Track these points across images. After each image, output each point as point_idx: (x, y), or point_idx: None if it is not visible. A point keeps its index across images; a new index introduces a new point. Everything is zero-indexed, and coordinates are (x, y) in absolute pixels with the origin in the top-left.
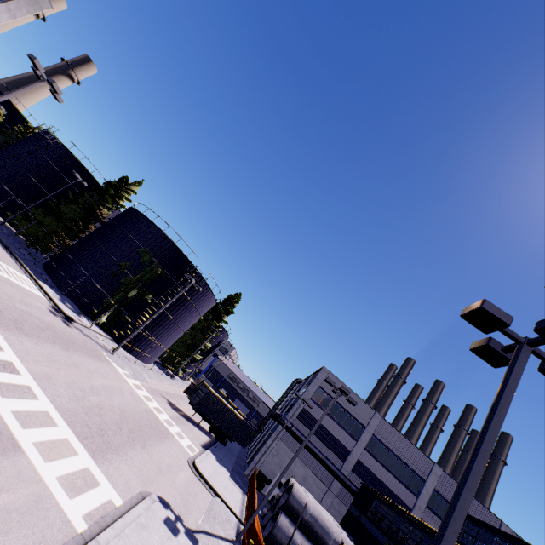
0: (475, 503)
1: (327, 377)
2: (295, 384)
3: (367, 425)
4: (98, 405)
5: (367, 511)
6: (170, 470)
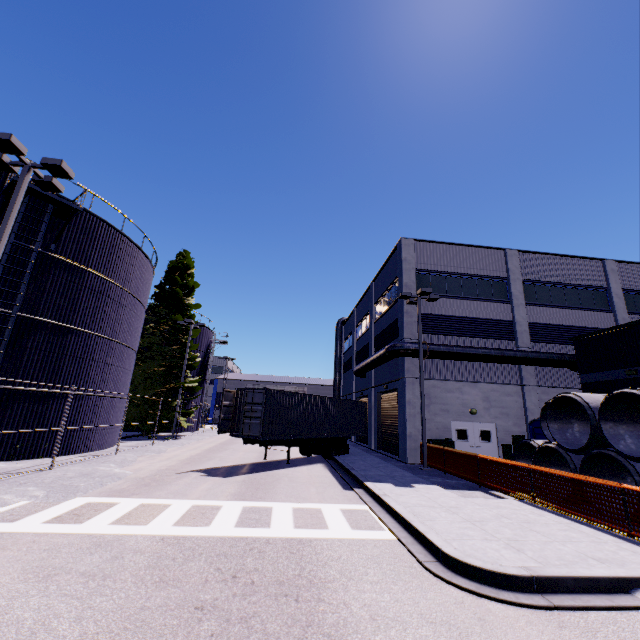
0: None
1: None
2: (341, 328)
3: (508, 273)
4: None
5: None
6: None
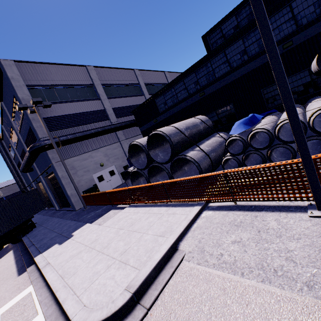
0: (155, 74)
1: None
2: (1, 143)
3: (93, 81)
4: None
5: (158, 112)
6: None
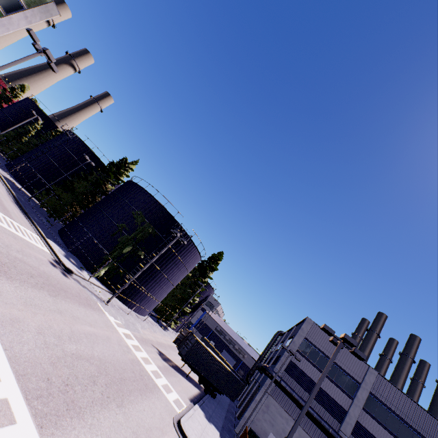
0: None
1: (324, 324)
2: (278, 336)
3: (362, 381)
4: (72, 354)
5: None
6: (150, 435)
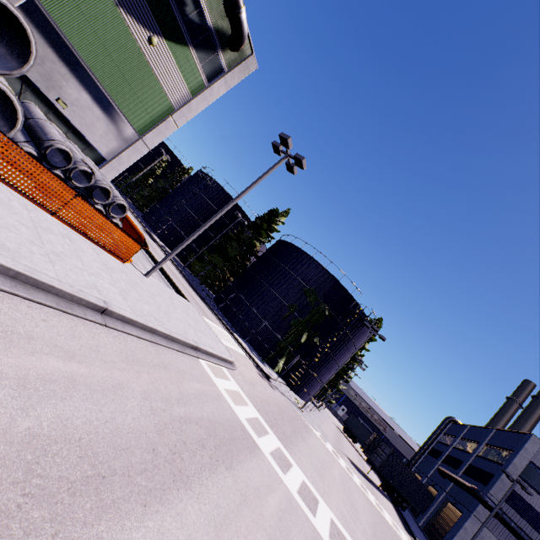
0: None
1: None
2: (447, 423)
3: None
4: (373, 537)
5: None
6: None
